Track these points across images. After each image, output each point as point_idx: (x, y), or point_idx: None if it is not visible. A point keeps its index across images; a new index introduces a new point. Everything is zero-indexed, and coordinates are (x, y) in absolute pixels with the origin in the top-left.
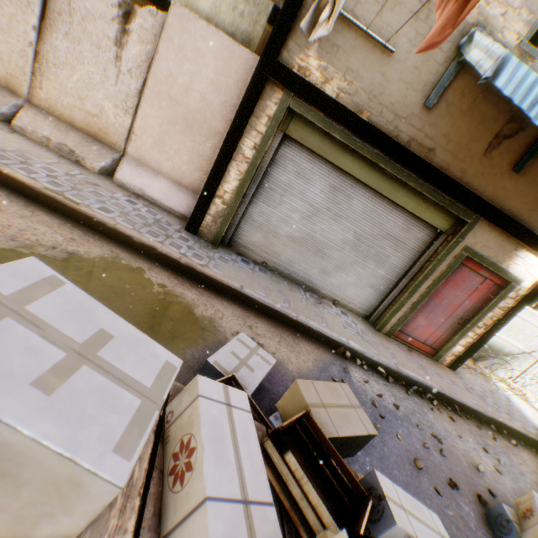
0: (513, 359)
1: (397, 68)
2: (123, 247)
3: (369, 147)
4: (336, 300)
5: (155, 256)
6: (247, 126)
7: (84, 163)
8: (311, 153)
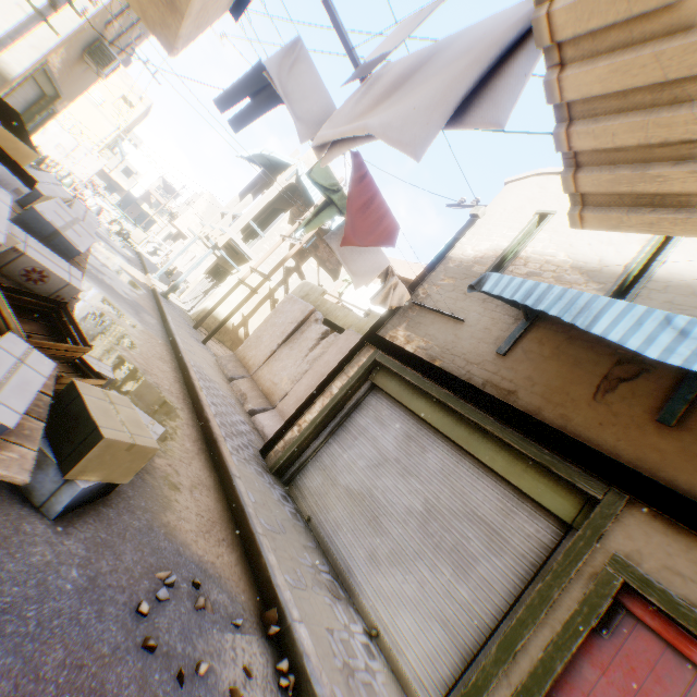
0: None
1: (468, 330)
2: (193, 415)
3: (438, 387)
4: (377, 629)
5: (205, 428)
6: (342, 373)
7: (245, 405)
8: (393, 401)
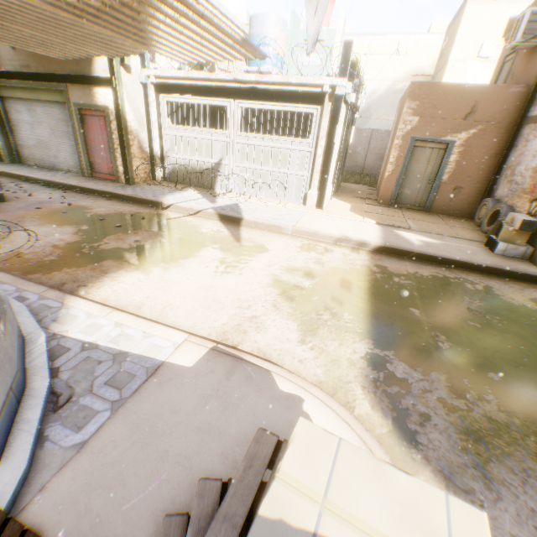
0: (215, 173)
1: None
2: None
3: (14, 82)
4: (70, 170)
5: None
6: None
7: None
8: (14, 99)
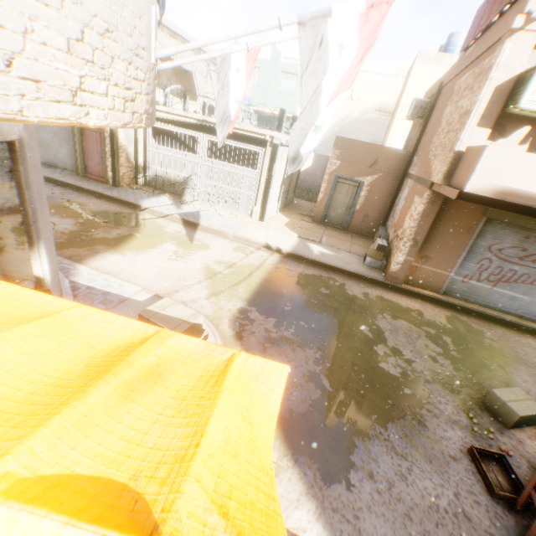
0: (186, 184)
1: None
2: None
3: None
4: (66, 168)
5: None
6: None
7: None
8: None
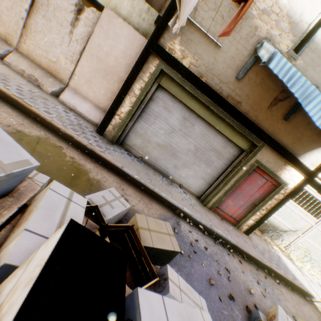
0: (285, 234)
1: (222, 55)
2: (54, 134)
3: (205, 97)
4: (181, 185)
5: (73, 142)
6: (138, 77)
7: (42, 87)
8: (173, 97)
